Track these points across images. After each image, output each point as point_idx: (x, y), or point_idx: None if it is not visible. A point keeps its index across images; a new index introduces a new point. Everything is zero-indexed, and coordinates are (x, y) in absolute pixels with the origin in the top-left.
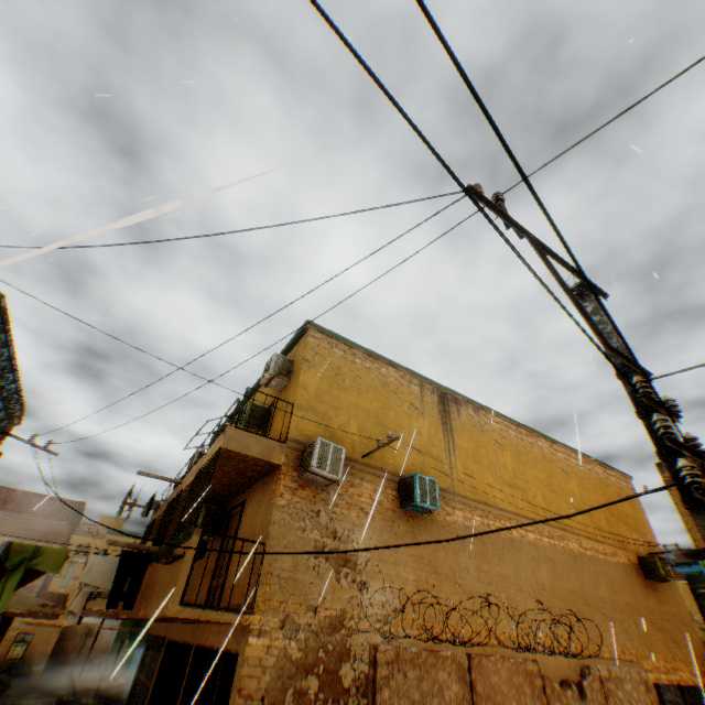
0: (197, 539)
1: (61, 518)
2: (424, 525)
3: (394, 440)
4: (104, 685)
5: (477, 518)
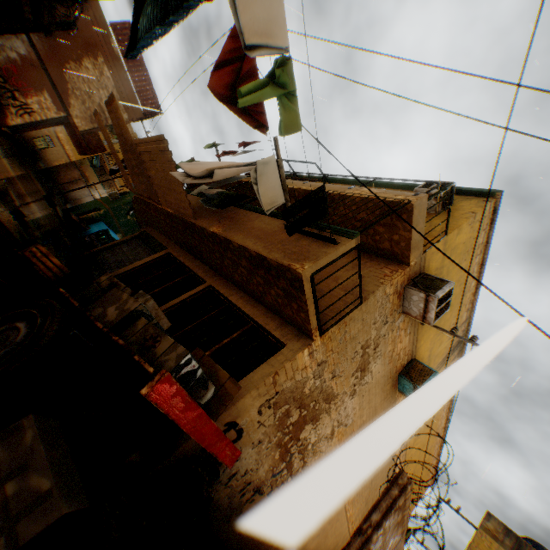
0: (353, 245)
1: (143, 103)
2: (392, 398)
3: None
4: (74, 217)
5: None
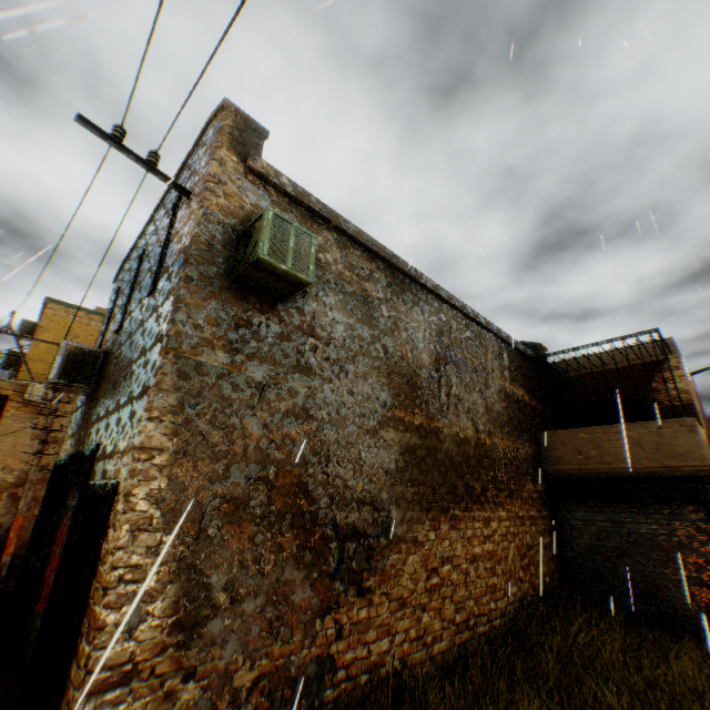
0: None
1: None
2: None
3: None
4: None
5: None
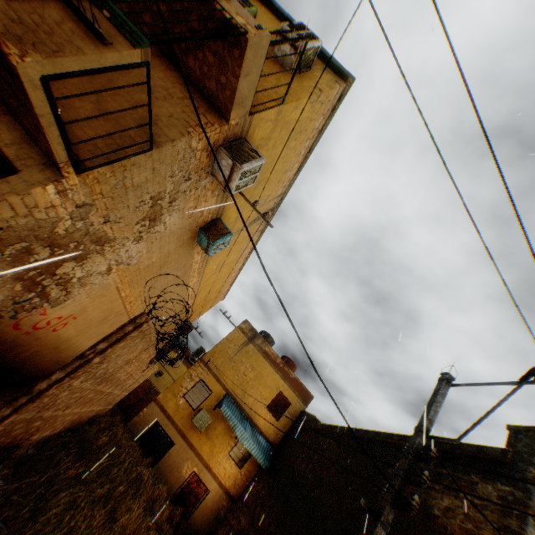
0: (136, 60)
1: None
2: (189, 247)
3: (269, 223)
4: None
5: (198, 266)
